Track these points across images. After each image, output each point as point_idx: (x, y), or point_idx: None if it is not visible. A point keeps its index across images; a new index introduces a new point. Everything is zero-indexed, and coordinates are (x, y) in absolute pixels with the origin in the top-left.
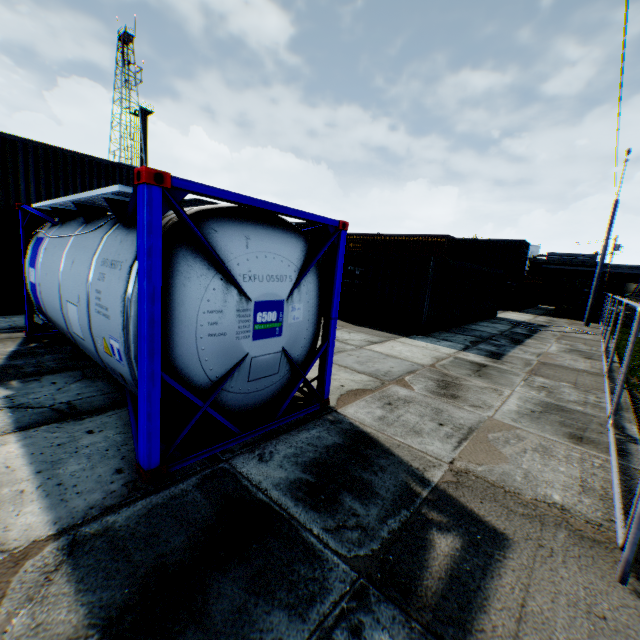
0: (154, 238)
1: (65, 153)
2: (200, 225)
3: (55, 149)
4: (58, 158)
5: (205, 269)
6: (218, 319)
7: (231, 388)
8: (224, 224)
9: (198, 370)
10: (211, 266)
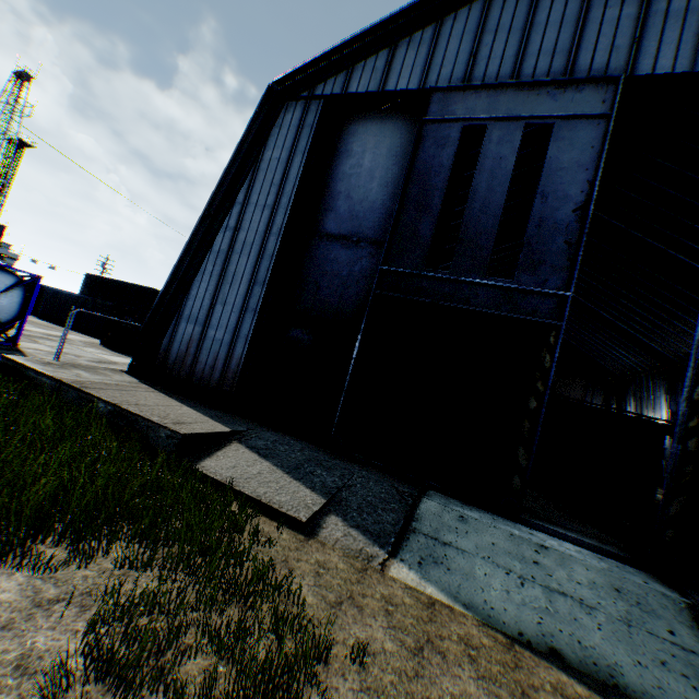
0: None
1: None
2: None
3: None
4: None
5: None
6: None
7: None
8: None
9: None
10: None
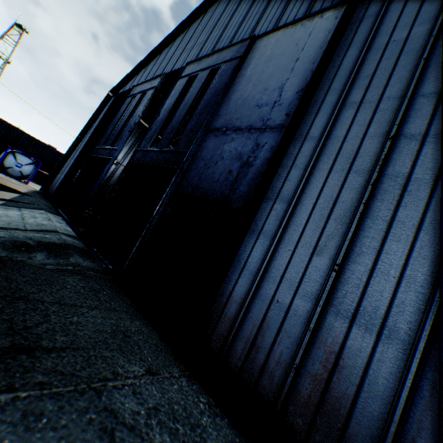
0: (8, 150)
1: (37, 139)
2: (16, 152)
3: (35, 138)
4: (35, 140)
5: (14, 156)
6: (12, 161)
7: (10, 170)
8: (19, 153)
9: (7, 165)
10: (15, 156)
